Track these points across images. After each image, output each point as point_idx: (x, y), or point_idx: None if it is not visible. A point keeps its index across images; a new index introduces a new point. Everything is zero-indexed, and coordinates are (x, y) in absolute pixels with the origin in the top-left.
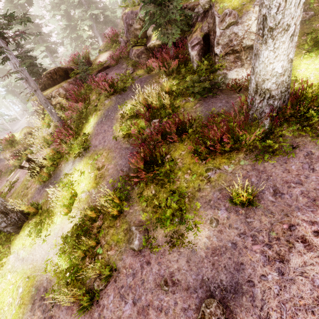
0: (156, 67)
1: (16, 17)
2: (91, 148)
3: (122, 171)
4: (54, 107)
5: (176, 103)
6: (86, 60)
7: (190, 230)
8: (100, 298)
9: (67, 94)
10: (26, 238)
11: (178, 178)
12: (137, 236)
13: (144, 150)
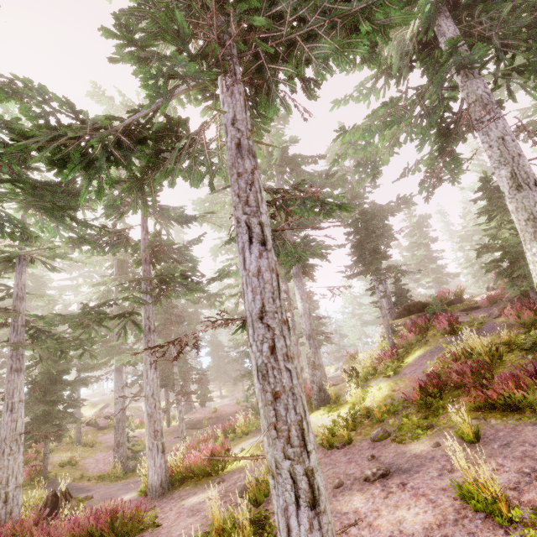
0: (510, 315)
1: (391, 269)
2: (400, 375)
3: (409, 397)
4: (395, 334)
5: (508, 356)
6: (458, 297)
7: (412, 438)
8: (334, 450)
9: (407, 325)
10: (320, 413)
11: (444, 415)
12: (378, 429)
13: (426, 378)
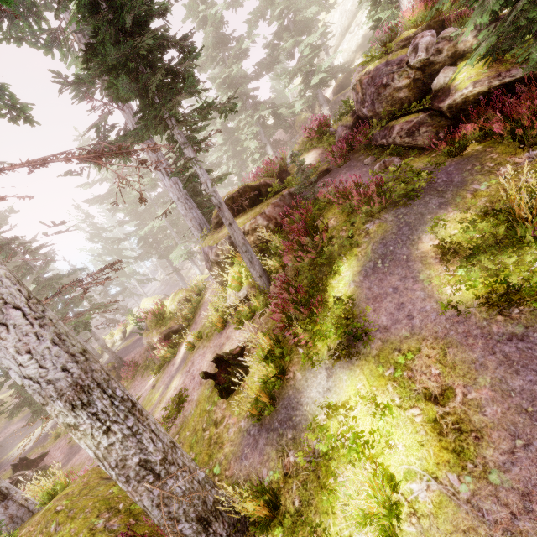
0: (504, 131)
1: (216, 107)
2: (373, 335)
3: None
4: None
5: None
6: (282, 169)
7: None
8: None
9: (284, 224)
10: None
11: None
12: None
13: None
